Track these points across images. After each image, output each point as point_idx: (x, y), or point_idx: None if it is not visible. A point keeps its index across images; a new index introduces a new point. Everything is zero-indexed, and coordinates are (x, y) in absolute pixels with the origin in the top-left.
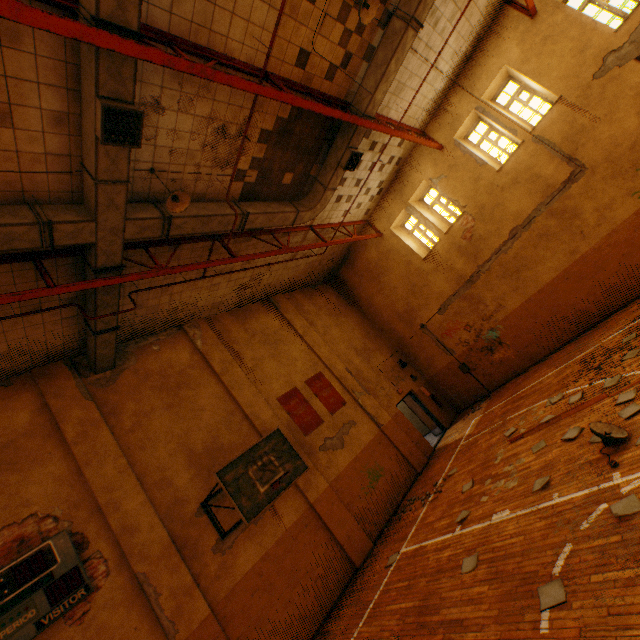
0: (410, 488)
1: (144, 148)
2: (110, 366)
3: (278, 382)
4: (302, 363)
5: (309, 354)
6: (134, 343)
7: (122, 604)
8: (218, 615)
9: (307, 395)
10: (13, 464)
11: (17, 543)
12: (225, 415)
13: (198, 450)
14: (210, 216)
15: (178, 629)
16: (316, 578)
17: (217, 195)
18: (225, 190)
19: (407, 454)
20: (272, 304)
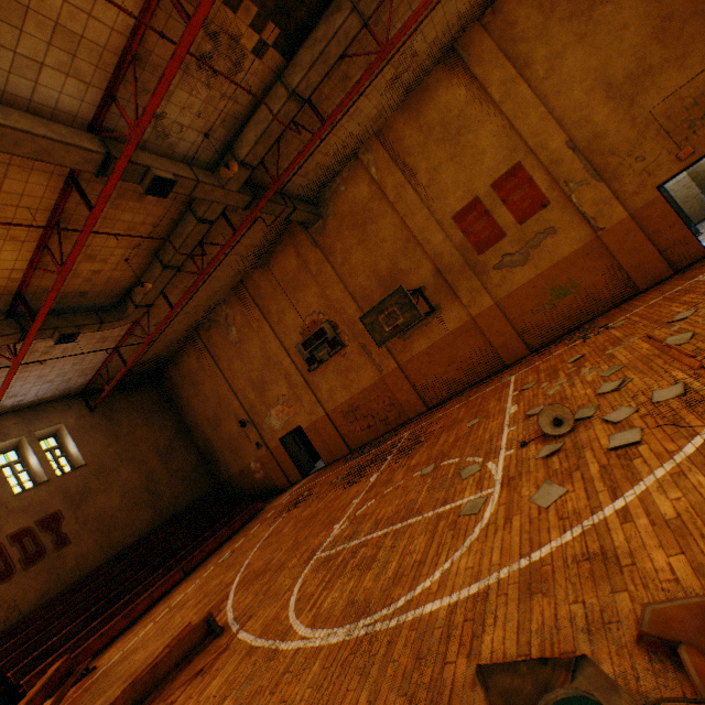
0: (613, 308)
1: (187, 136)
2: (318, 218)
3: (455, 196)
4: (491, 157)
5: (506, 136)
6: (328, 190)
7: (358, 354)
8: (403, 368)
9: (490, 205)
10: (299, 288)
11: (313, 323)
12: (401, 244)
13: (384, 276)
14: (265, 132)
15: (382, 369)
16: (468, 364)
17: (263, 84)
18: (264, 74)
19: (630, 268)
20: (458, 57)
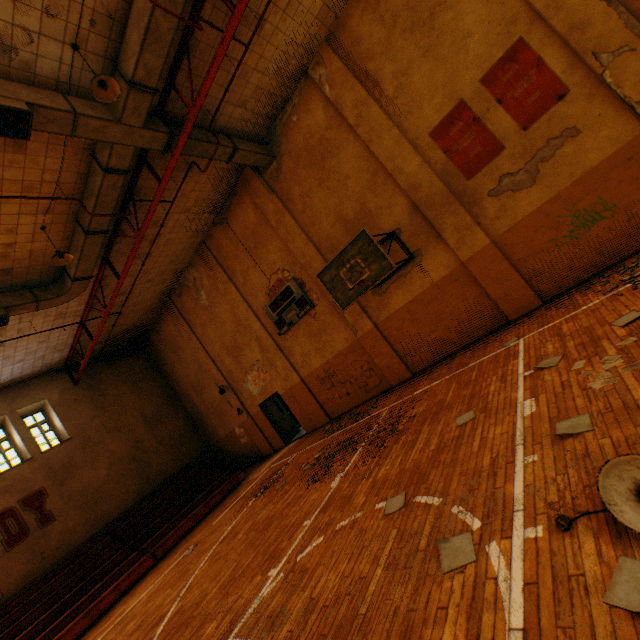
0: None
1: (44, 48)
2: (271, 160)
3: (431, 104)
4: (480, 38)
5: (500, 3)
6: (278, 123)
7: (329, 314)
8: (380, 328)
9: (480, 109)
10: (260, 244)
11: (279, 282)
12: (368, 179)
13: (350, 220)
14: (148, 29)
15: (357, 331)
16: (460, 321)
17: None
18: None
19: None
20: None
